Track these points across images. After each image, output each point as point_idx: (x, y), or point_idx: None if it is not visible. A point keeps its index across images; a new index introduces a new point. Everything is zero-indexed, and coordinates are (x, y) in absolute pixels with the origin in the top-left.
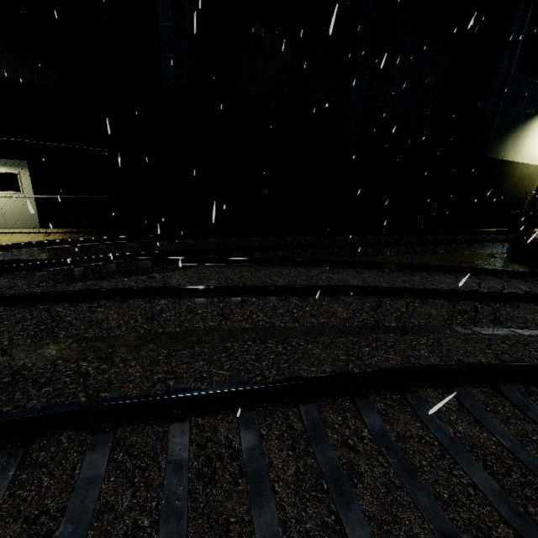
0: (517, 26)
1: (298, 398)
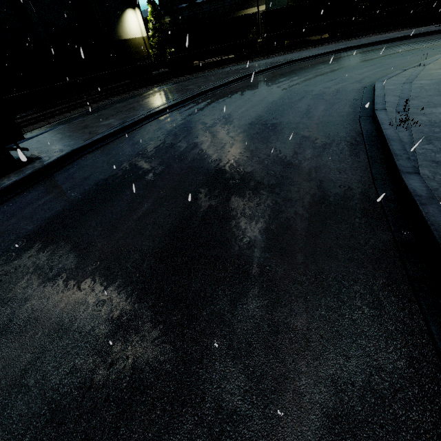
0: None
1: (82, 103)
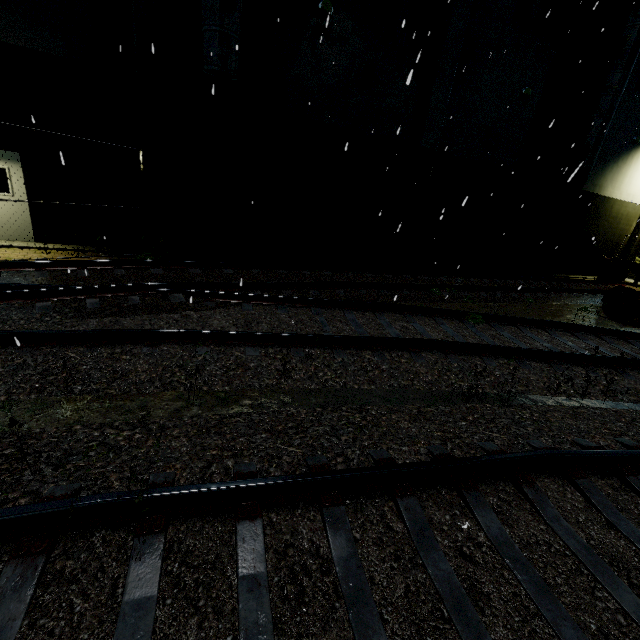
0: (637, 32)
1: (396, 490)
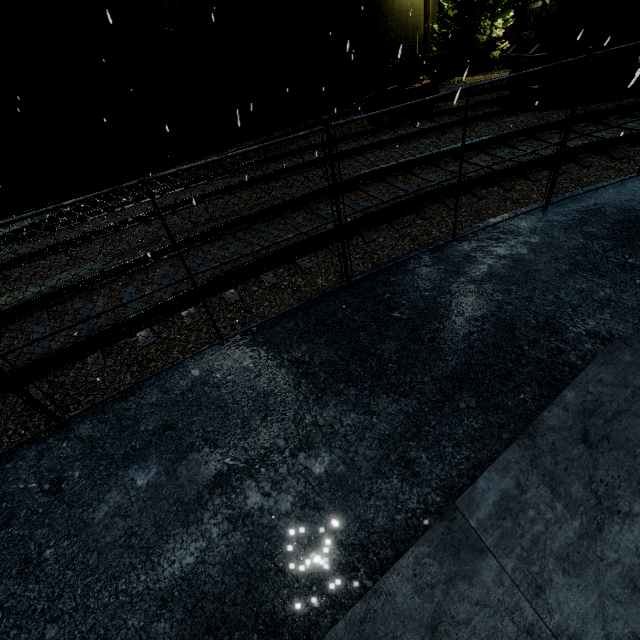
0: None
1: (116, 276)
